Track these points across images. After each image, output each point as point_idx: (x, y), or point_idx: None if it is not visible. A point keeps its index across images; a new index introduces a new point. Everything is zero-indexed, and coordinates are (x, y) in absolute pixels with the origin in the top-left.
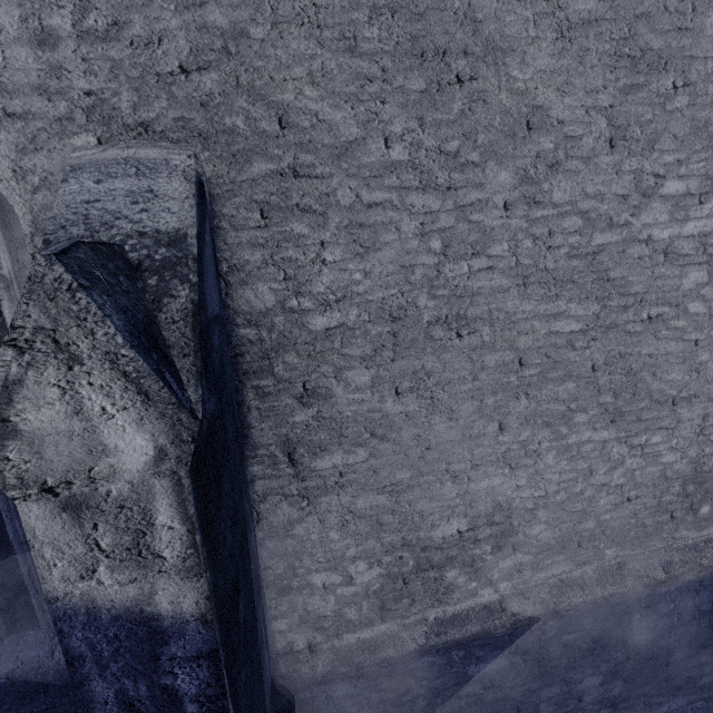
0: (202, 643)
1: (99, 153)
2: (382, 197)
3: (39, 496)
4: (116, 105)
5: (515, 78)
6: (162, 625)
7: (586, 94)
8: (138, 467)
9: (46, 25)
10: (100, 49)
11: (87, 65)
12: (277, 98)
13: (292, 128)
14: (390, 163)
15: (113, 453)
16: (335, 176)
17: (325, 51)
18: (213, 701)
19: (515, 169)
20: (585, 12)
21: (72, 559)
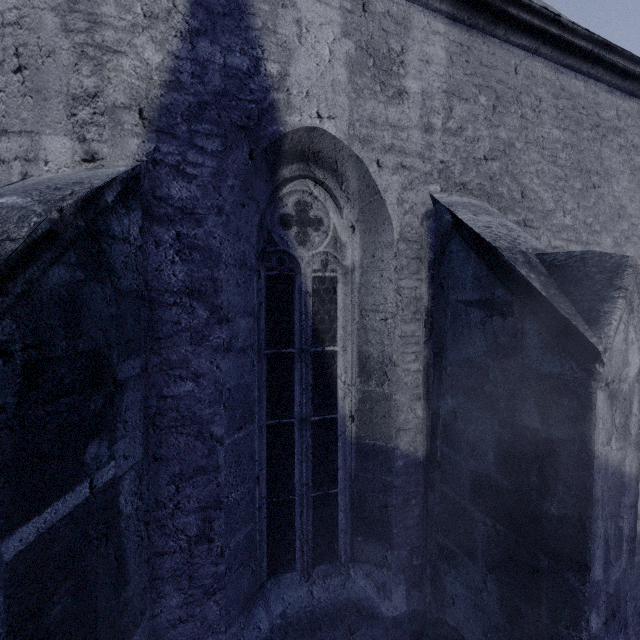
0: (633, 496)
1: (449, 197)
2: (559, 244)
3: (603, 388)
4: (452, 171)
5: (614, 190)
6: (624, 481)
7: (639, 203)
8: (633, 375)
9: (430, 121)
10: (451, 139)
11: (444, 146)
12: (522, 181)
13: (526, 198)
14: (564, 225)
15: (628, 366)
16: (541, 229)
17: (544, 161)
18: (631, 542)
19: (612, 238)
20: (639, 163)
21: (606, 430)
